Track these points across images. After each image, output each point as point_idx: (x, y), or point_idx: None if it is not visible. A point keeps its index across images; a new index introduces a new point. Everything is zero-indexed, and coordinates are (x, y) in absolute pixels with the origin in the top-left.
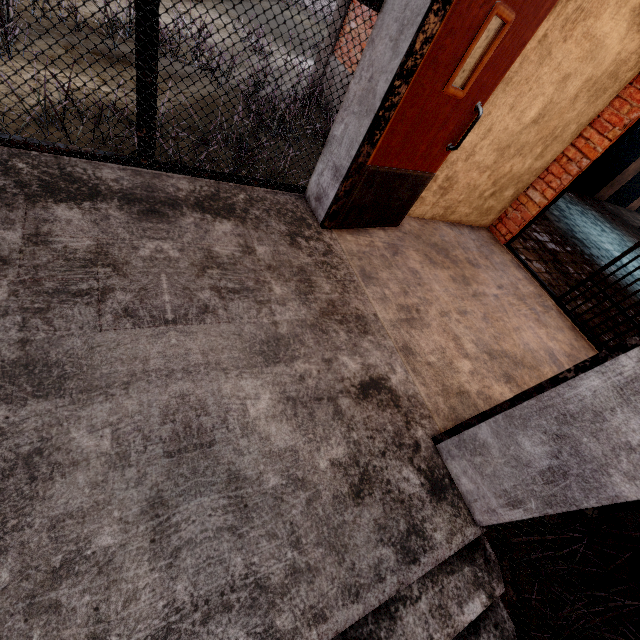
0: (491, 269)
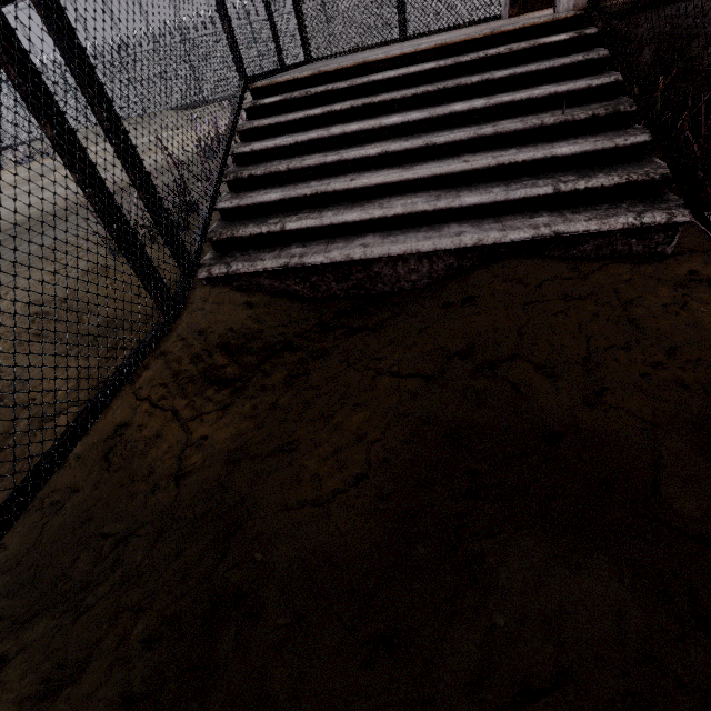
0: None
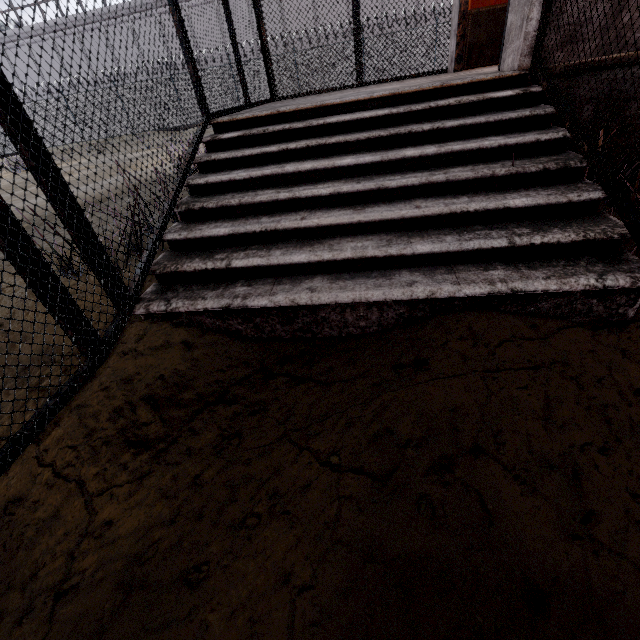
0: None
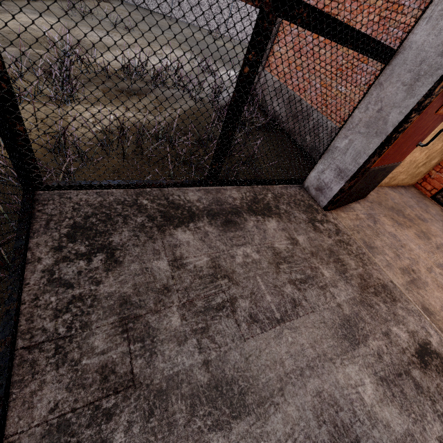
0: (434, 221)
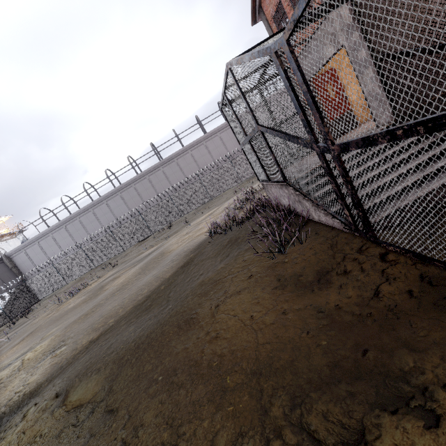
0: None
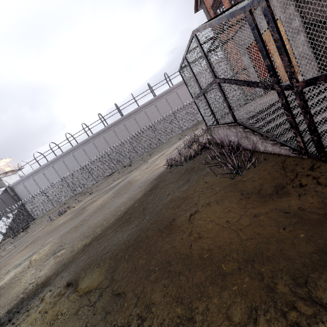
0: None
